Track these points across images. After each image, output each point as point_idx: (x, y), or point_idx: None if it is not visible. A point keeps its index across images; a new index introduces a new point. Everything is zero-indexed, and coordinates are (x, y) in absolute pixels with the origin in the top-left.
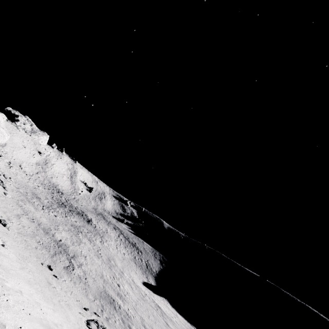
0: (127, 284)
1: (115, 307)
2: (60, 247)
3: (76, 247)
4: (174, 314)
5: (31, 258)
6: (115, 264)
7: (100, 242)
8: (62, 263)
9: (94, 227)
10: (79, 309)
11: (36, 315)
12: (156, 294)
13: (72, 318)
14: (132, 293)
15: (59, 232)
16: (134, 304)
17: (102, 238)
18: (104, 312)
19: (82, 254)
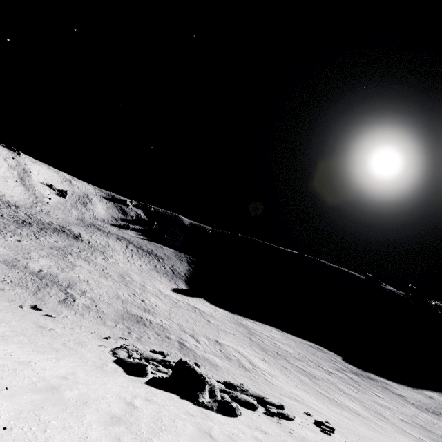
0: (154, 297)
1: (145, 323)
2: (43, 279)
3: (70, 273)
4: (213, 310)
5: None
6: (132, 280)
7: (103, 260)
8: (55, 298)
9: (87, 243)
10: (97, 342)
11: (22, 382)
12: (190, 297)
13: (90, 356)
14: (162, 304)
15: (34, 260)
16: (168, 314)
17: (104, 255)
18: (133, 333)
19: (81, 279)
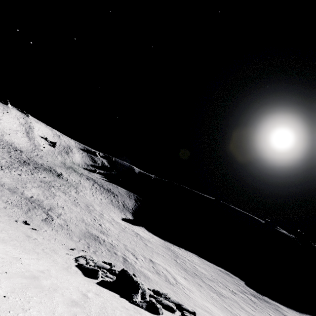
0: (108, 222)
1: (100, 241)
2: (33, 203)
3: (51, 200)
4: (150, 237)
5: (1, 218)
6: (94, 209)
7: (75, 193)
8: (40, 217)
9: (66, 180)
10: (66, 251)
11: (15, 270)
12: (134, 225)
13: (60, 260)
14: (113, 229)
15: (28, 189)
16: (117, 236)
17: (77, 189)
18: (91, 248)
19: (59, 205)
